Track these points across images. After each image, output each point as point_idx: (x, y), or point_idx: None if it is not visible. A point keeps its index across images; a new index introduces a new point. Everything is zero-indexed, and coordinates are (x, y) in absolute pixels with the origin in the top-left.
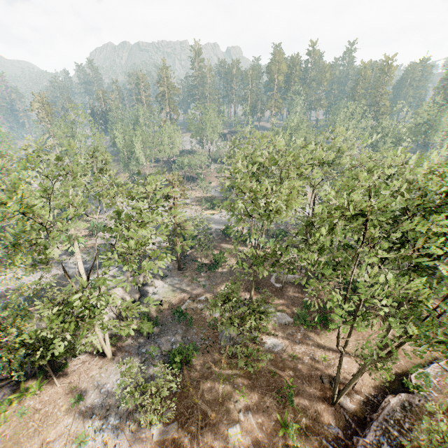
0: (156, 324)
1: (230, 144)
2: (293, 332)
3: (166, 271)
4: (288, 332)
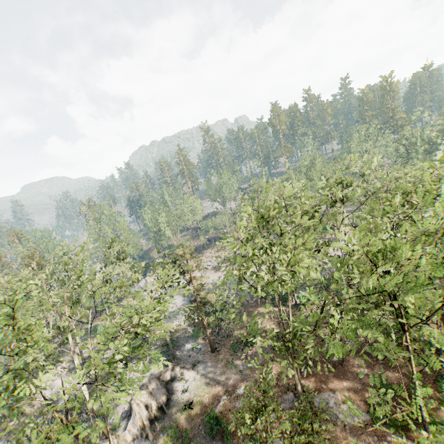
0: (185, 442)
1: (239, 201)
2: (375, 440)
3: (198, 355)
4: (368, 442)
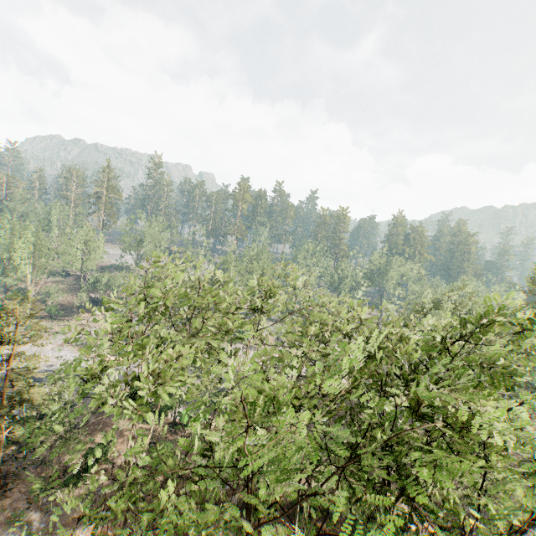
0: None
1: None
2: None
3: None
4: None
